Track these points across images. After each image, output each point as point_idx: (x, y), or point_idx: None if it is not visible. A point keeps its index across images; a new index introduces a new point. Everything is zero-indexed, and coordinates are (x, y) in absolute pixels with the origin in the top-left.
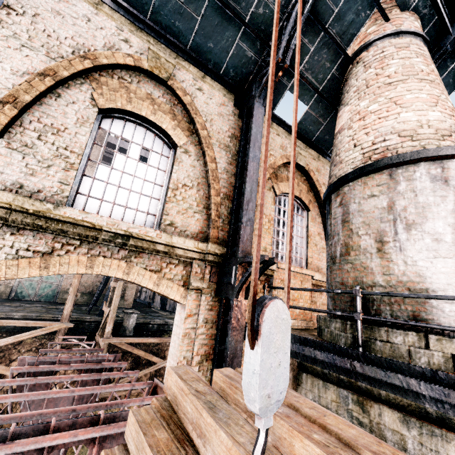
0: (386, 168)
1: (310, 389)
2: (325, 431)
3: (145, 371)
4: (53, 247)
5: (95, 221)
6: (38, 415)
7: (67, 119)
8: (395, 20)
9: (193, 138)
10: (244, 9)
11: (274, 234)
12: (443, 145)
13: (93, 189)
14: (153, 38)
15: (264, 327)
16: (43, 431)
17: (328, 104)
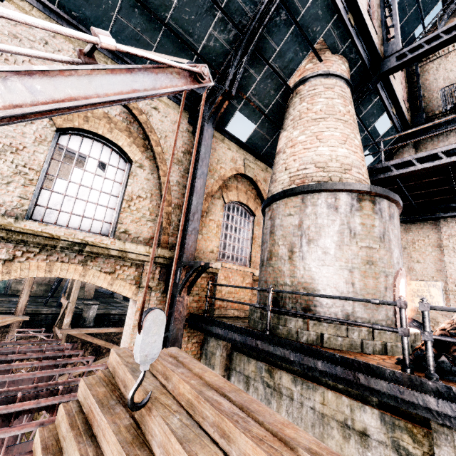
0: (300, 194)
1: (238, 364)
2: (200, 379)
3: (105, 359)
4: (14, 255)
5: (54, 232)
6: (5, 392)
7: (26, 138)
8: (327, 62)
9: (148, 154)
10: (197, 41)
11: (222, 237)
12: (344, 177)
13: (51, 201)
14: (111, 59)
15: (145, 324)
16: (11, 402)
17: (273, 125)
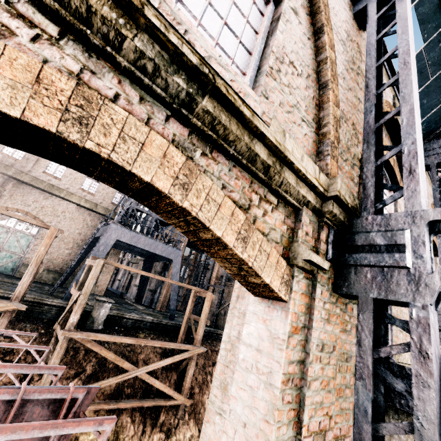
0: None
1: None
2: None
3: (111, 380)
4: None
5: None
6: None
7: None
8: None
9: (304, 1)
10: None
11: None
12: None
13: None
14: None
15: None
16: None
17: None
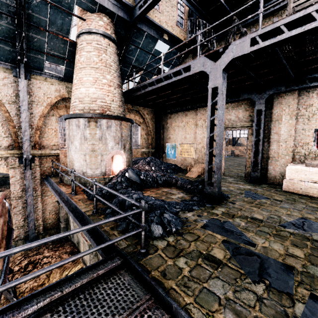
0: (68, 119)
1: None
2: None
3: None
4: None
5: None
6: None
7: None
8: (88, 21)
9: None
10: None
11: (61, 136)
12: (91, 106)
13: None
14: None
15: None
16: None
17: None
